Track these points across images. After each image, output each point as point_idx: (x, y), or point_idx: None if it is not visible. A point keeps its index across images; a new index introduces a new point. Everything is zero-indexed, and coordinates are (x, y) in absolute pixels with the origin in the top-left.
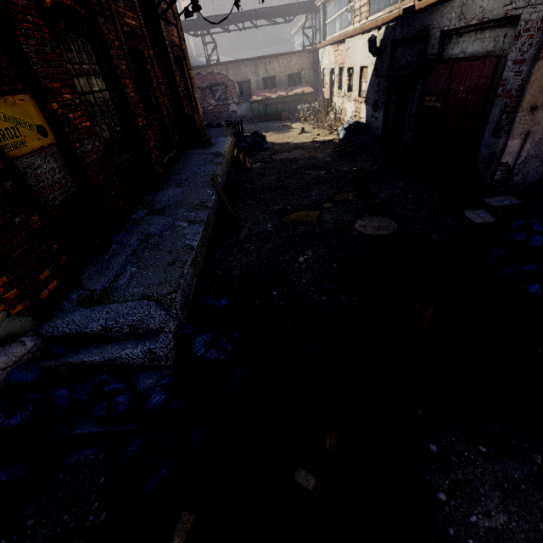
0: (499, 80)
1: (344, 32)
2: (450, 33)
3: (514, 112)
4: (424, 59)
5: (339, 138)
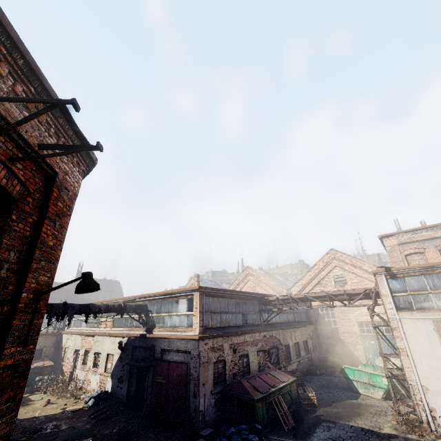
0: (189, 372)
1: (91, 329)
2: (165, 350)
3: (198, 386)
4: (153, 358)
5: (89, 405)
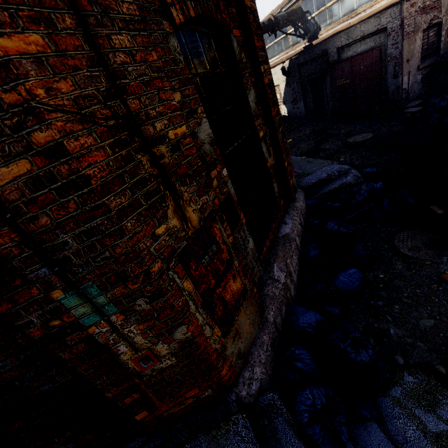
0: (384, 55)
1: None
2: (343, 47)
3: (401, 64)
4: (327, 65)
5: None
